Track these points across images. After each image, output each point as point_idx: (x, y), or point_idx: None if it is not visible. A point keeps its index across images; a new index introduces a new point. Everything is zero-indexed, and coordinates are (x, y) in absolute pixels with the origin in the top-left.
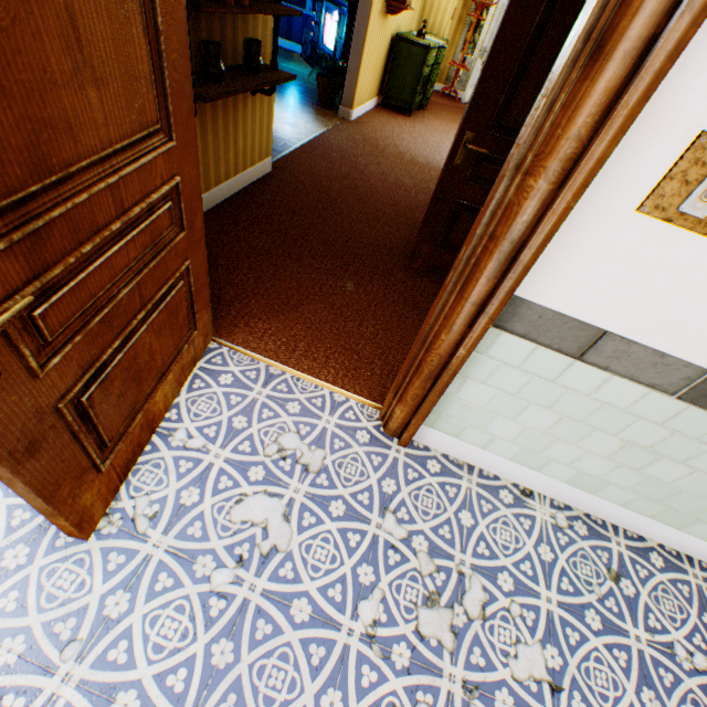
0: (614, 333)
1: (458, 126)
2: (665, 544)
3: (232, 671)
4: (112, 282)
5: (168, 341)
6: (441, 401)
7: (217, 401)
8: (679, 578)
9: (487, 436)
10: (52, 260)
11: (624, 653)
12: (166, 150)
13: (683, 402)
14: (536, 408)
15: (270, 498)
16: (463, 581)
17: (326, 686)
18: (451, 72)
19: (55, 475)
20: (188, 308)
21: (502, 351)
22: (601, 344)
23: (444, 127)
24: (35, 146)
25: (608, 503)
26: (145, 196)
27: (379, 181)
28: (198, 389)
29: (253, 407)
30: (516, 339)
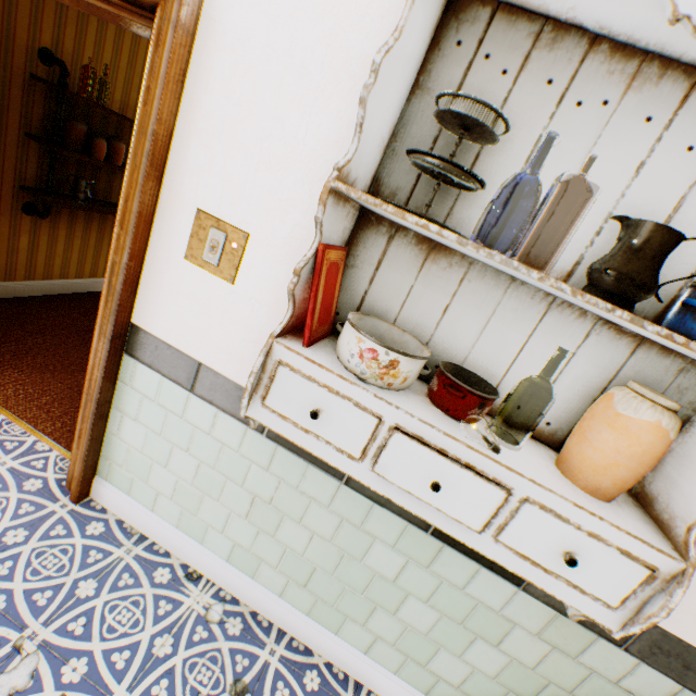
0: (206, 364)
1: None
2: (335, 662)
3: None
4: None
5: None
6: (110, 444)
7: None
8: None
9: (153, 492)
10: None
11: None
12: None
13: (273, 441)
14: (180, 451)
15: None
16: (12, 659)
17: None
18: None
19: None
20: None
21: (142, 382)
22: (202, 375)
23: None
24: None
25: (269, 592)
26: None
27: None
28: None
29: None
30: (148, 369)
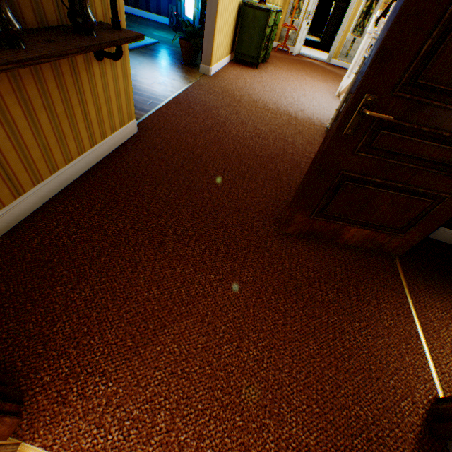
0: None
1: (352, 85)
2: None
3: None
4: None
5: None
6: None
7: None
8: None
9: None
10: None
11: None
12: None
13: None
14: None
15: None
16: None
17: None
18: (283, 32)
19: None
20: None
21: None
22: None
23: (284, 75)
24: None
25: None
26: None
27: (239, 131)
28: None
29: None
30: None
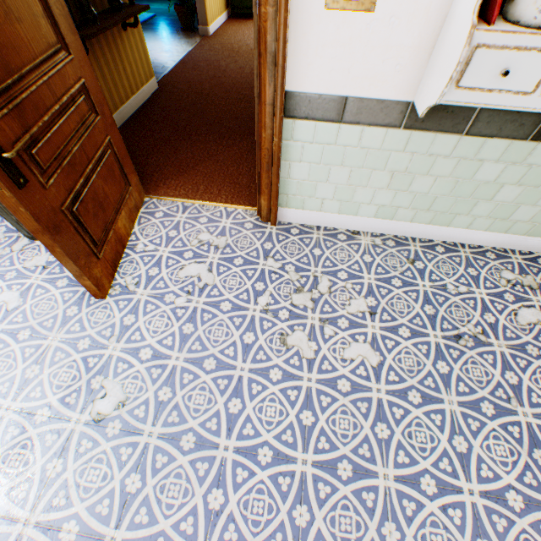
0: (351, 96)
1: None
2: (446, 240)
3: (195, 334)
4: (66, 142)
5: (114, 189)
6: (284, 185)
7: (157, 227)
8: (454, 255)
9: (319, 201)
10: (31, 124)
11: (415, 293)
12: (69, 61)
13: (408, 131)
14: (335, 168)
15: (199, 264)
16: (317, 280)
17: (245, 332)
18: None
19: (74, 250)
20: (120, 171)
21: (300, 135)
22: (348, 107)
23: None
24: (3, 58)
25: (403, 223)
26: (67, 91)
27: (238, 74)
28: (144, 223)
29: (179, 225)
30: (304, 123)
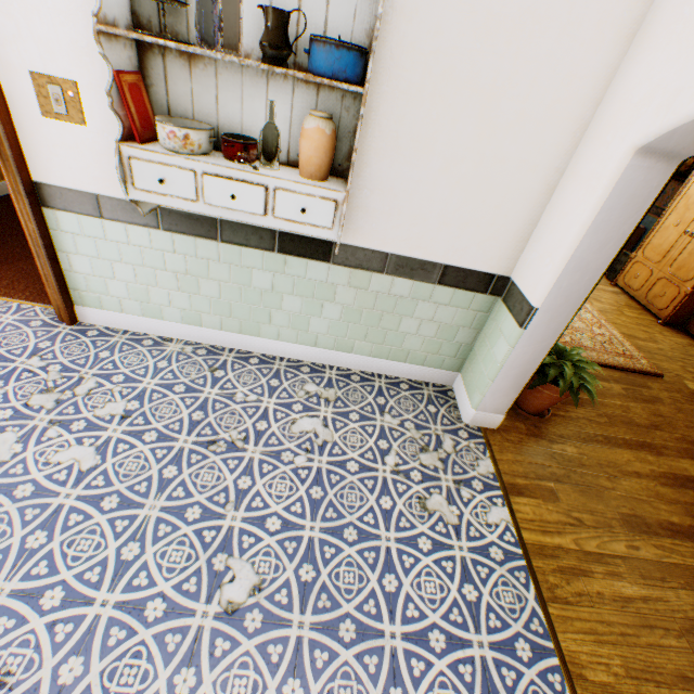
0: (101, 194)
1: None
2: (267, 353)
3: None
4: None
5: None
6: (71, 279)
7: None
8: (267, 367)
9: (117, 300)
10: None
11: (195, 400)
12: None
13: (169, 233)
14: (118, 264)
15: None
16: (82, 381)
17: None
18: None
19: None
20: None
21: (67, 225)
22: (103, 204)
23: None
24: None
25: (215, 331)
26: None
27: None
28: None
29: None
30: (66, 214)
